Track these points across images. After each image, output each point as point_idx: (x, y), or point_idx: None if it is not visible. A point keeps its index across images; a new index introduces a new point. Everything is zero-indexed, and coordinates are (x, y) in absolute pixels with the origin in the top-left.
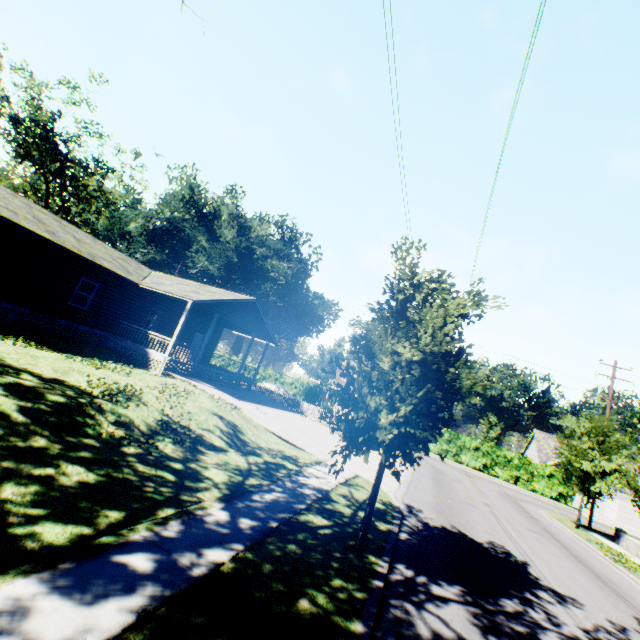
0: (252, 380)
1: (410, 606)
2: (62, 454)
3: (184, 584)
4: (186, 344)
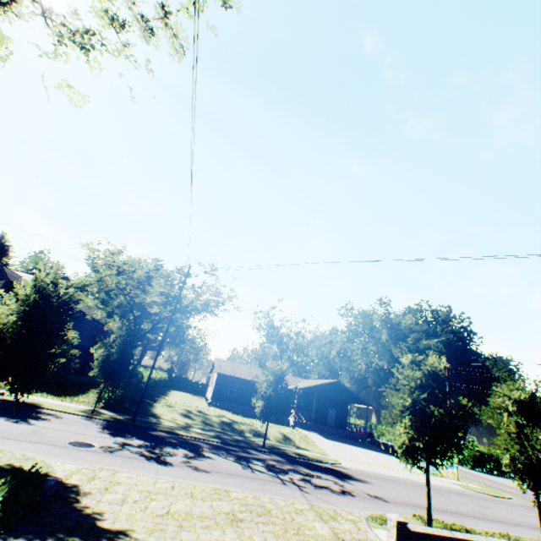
0: (362, 434)
1: (257, 451)
2: (220, 428)
3: (215, 434)
4: (301, 412)
